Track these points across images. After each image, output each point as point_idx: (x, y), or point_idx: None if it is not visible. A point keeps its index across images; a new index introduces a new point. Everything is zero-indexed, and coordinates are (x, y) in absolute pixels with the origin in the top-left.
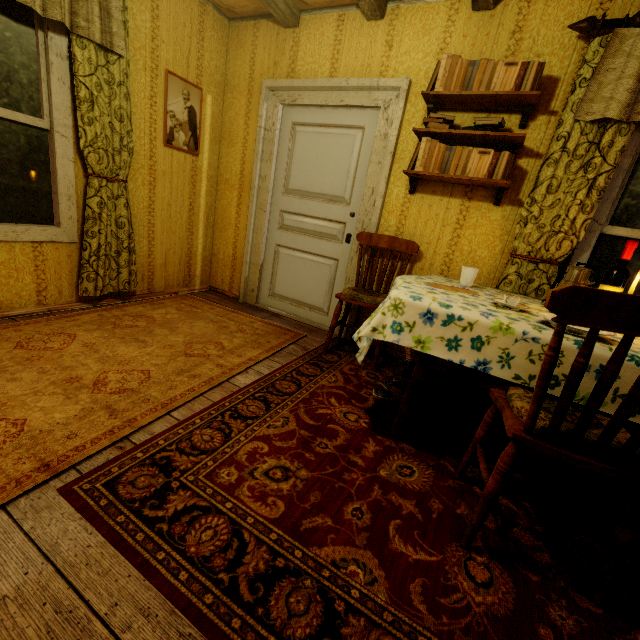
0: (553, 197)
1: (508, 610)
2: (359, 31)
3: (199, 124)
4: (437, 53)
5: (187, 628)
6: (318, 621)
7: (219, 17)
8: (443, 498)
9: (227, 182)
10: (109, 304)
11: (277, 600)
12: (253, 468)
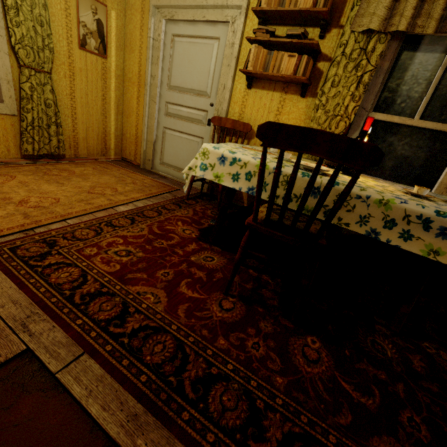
0: (335, 90)
1: (235, 320)
2: None
3: (106, 34)
4: None
5: (37, 310)
6: (115, 314)
7: None
8: (226, 273)
9: (130, 80)
10: (46, 162)
11: (95, 304)
12: (108, 249)
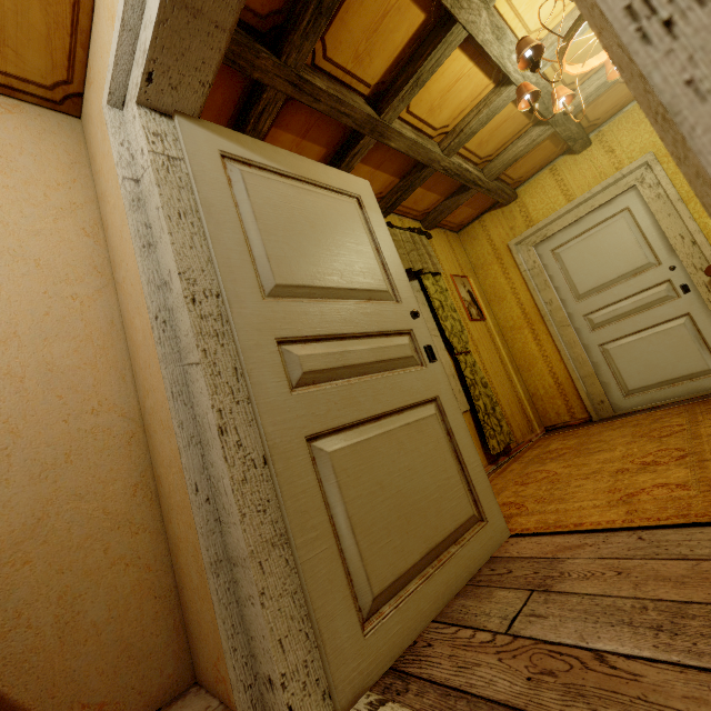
0: None
1: None
2: (575, 164)
3: (476, 299)
4: None
5: None
6: None
7: (452, 234)
8: None
9: (512, 328)
10: (503, 462)
11: None
12: None
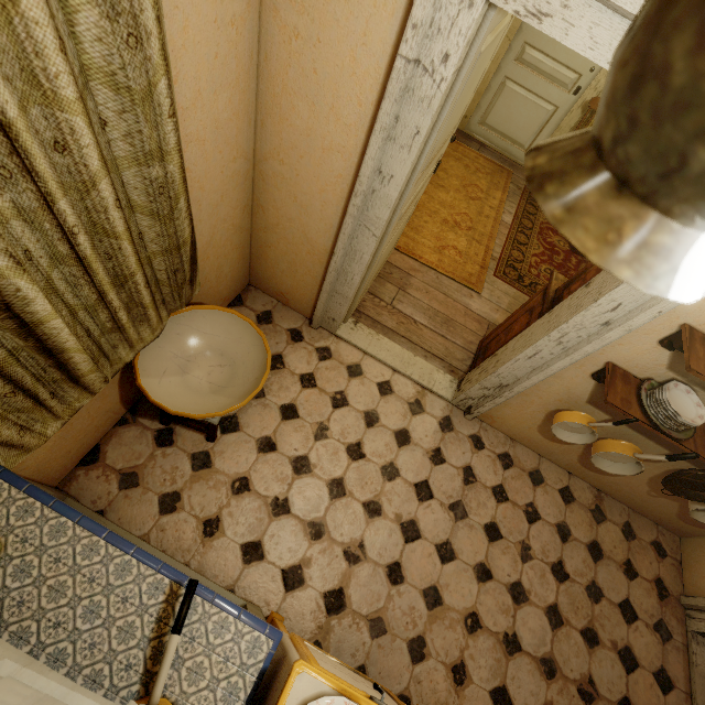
0: None
1: None
2: None
3: None
4: None
5: None
6: None
7: None
8: None
9: None
10: None
11: None
12: (540, 269)
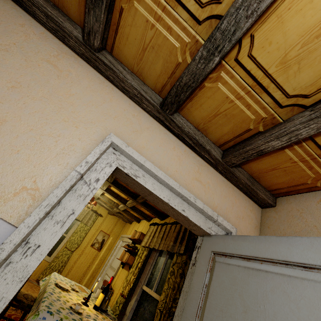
0: (132, 269)
1: None
2: (136, 225)
3: (104, 243)
4: (141, 230)
5: None
6: None
7: (123, 221)
8: None
9: (104, 262)
10: None
11: None
12: None
